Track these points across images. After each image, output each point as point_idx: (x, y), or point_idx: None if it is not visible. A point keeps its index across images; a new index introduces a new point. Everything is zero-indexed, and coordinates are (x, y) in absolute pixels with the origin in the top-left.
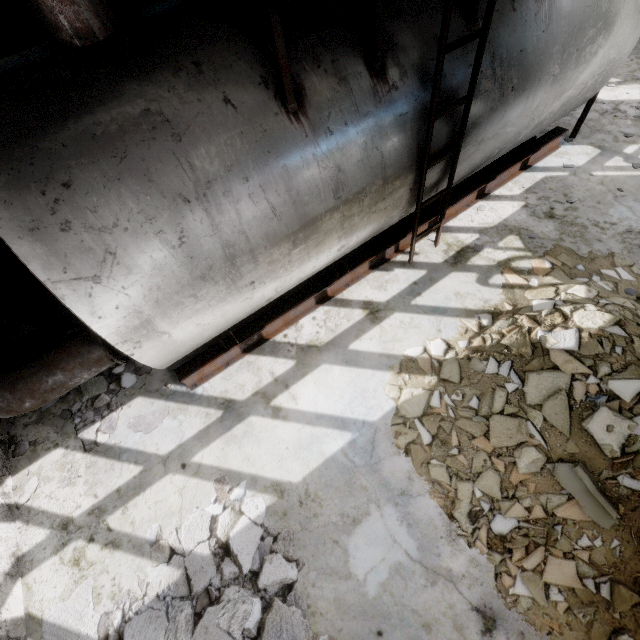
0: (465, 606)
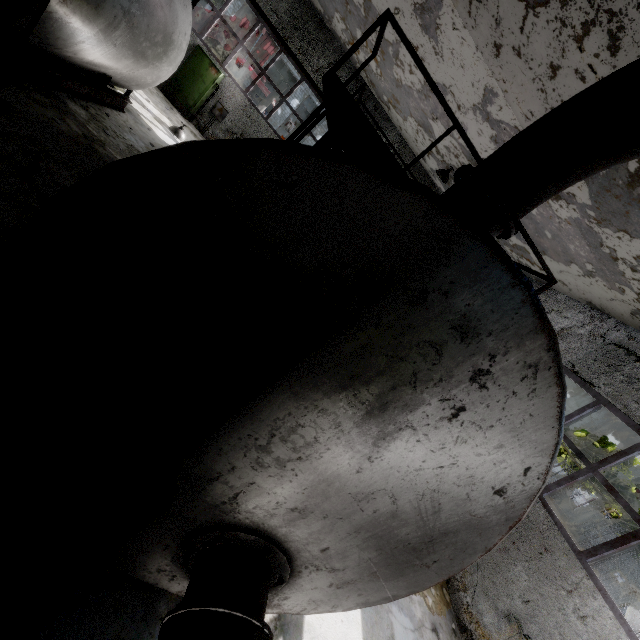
0: (431, 633)
